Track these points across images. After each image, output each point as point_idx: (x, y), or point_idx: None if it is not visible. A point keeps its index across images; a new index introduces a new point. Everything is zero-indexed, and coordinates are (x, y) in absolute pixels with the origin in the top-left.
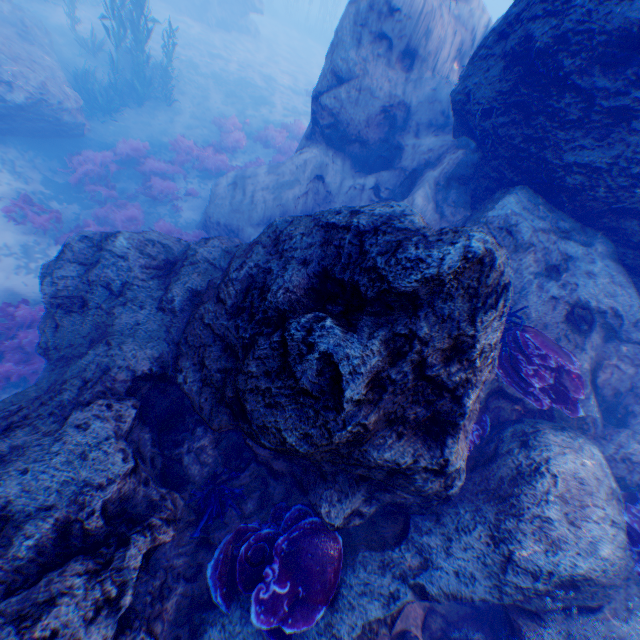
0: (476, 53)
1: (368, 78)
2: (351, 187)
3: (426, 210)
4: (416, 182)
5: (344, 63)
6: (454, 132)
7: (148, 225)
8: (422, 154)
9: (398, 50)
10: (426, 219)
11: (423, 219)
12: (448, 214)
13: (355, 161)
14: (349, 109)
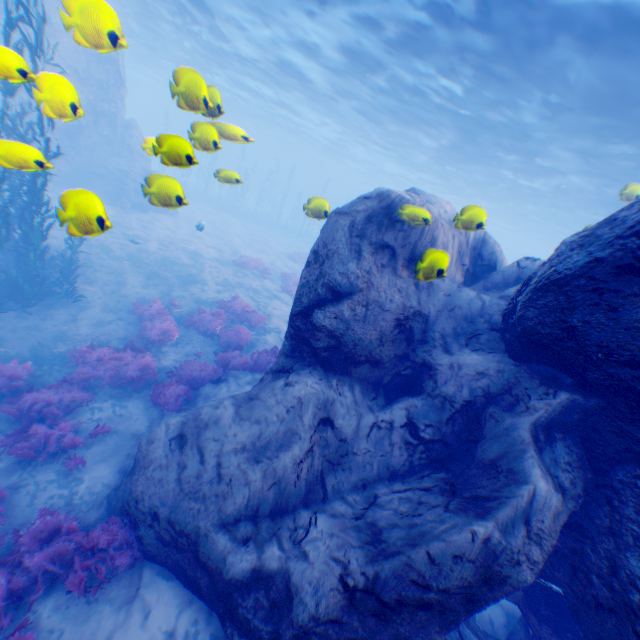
0: (569, 282)
1: (375, 290)
2: (372, 424)
3: (551, 495)
4: (485, 424)
5: (345, 277)
6: (520, 356)
7: (11, 512)
8: (472, 378)
9: (403, 257)
10: (552, 507)
11: (549, 509)
12: (569, 484)
13: (364, 381)
14: (356, 327)
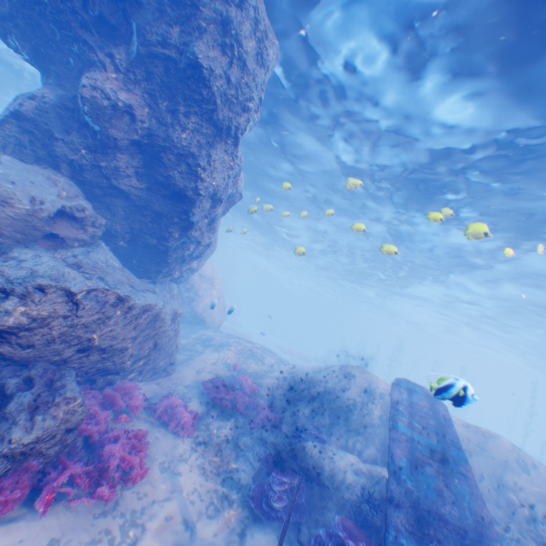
0: None
1: None
2: None
3: None
4: None
5: None
6: None
7: None
8: None
9: None
10: None
11: None
12: None
13: None
14: None
